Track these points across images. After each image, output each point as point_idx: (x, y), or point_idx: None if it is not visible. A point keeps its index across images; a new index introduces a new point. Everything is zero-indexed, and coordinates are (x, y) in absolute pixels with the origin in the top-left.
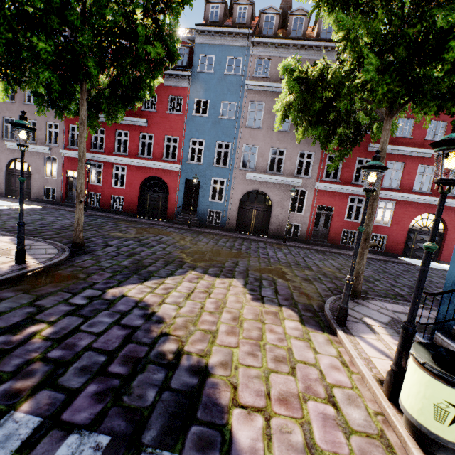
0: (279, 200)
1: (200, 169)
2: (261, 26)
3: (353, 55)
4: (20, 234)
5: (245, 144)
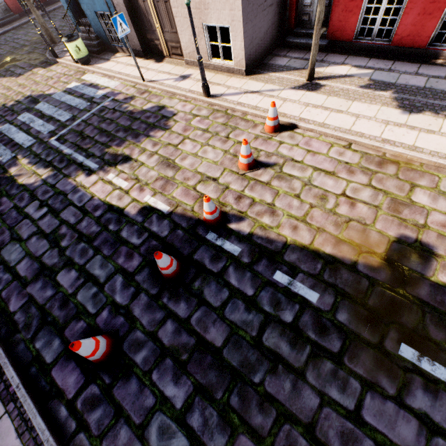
0: None
1: None
2: None
3: None
4: None
5: None
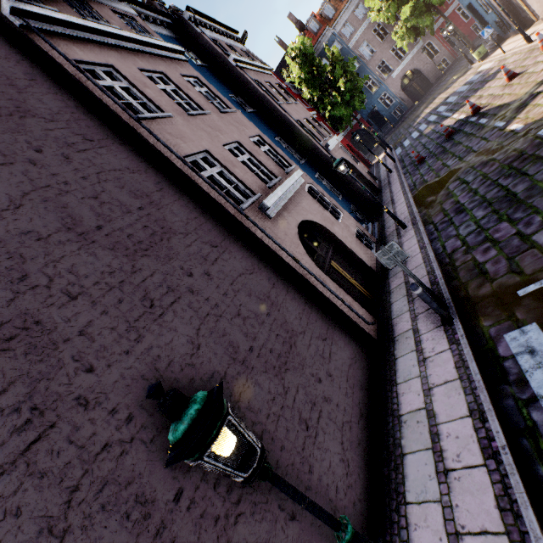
0: (420, 64)
1: (368, 104)
2: (327, 17)
3: (414, 23)
4: (381, 145)
5: (376, 67)
